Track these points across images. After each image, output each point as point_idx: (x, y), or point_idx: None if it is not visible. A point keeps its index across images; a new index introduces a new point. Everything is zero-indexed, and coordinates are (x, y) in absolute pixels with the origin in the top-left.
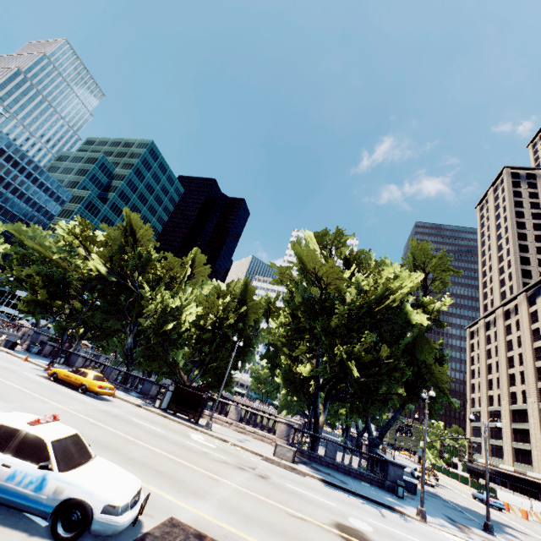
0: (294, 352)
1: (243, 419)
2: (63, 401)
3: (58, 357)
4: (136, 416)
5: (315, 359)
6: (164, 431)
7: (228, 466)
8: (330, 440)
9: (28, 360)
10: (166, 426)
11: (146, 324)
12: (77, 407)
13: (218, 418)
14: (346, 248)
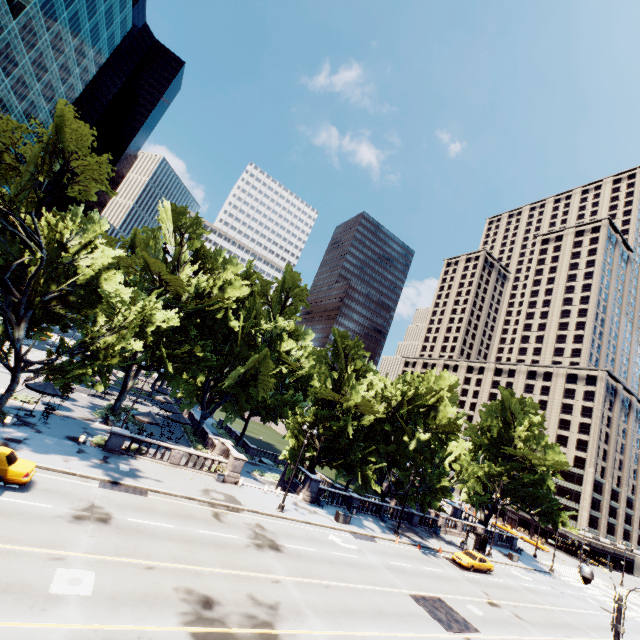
0: (490, 484)
1: (463, 529)
2: (536, 600)
3: (354, 509)
4: (509, 577)
5: (499, 489)
6: (530, 584)
7: (565, 596)
8: (496, 532)
9: (393, 540)
10: (513, 575)
11: (442, 482)
12: (538, 599)
13: (454, 532)
14: (527, 418)
